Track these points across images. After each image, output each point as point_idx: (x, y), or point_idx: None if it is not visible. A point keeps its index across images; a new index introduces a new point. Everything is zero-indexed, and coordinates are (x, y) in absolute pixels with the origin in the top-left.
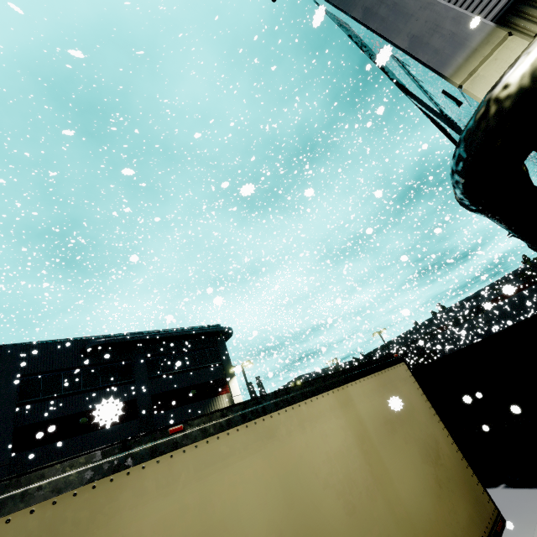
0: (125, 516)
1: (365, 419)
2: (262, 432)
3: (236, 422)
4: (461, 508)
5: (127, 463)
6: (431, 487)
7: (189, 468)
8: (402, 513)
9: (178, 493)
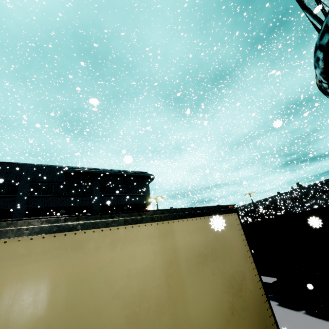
0: None
1: (180, 250)
2: (68, 243)
3: (44, 231)
4: None
5: None
6: (223, 313)
7: None
8: None
9: None
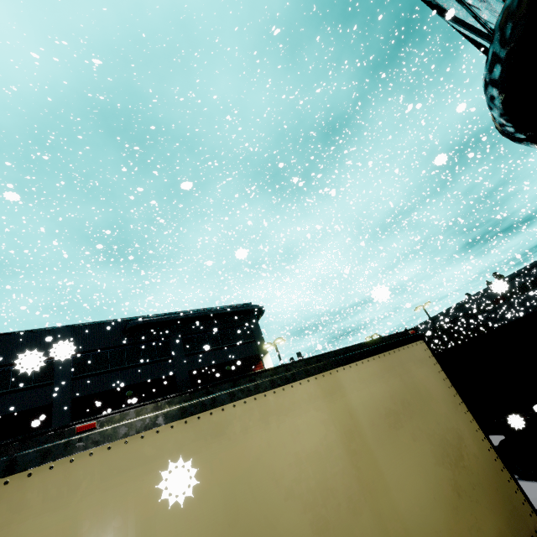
0: None
1: (358, 411)
2: (206, 429)
3: (170, 417)
4: (489, 523)
5: (7, 470)
6: (446, 497)
7: (94, 475)
8: (398, 531)
9: (72, 507)
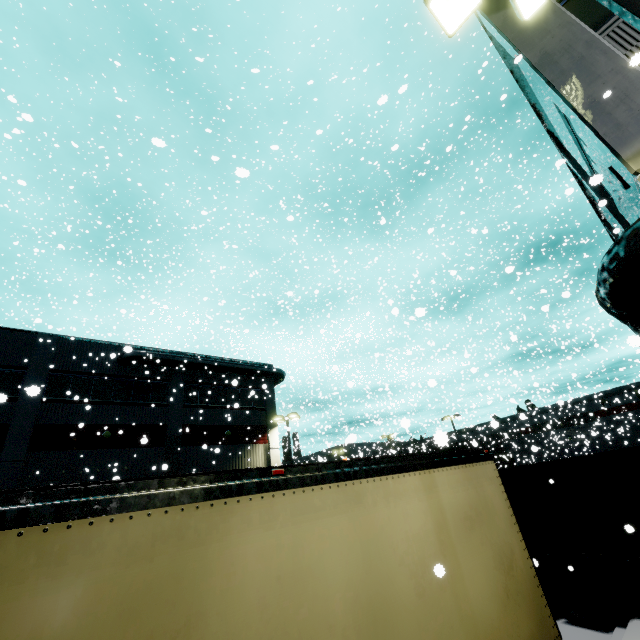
0: (234, 538)
1: (446, 510)
2: (351, 495)
3: (329, 479)
4: (525, 624)
5: (239, 492)
6: (499, 595)
7: (286, 511)
8: (467, 611)
9: (276, 531)
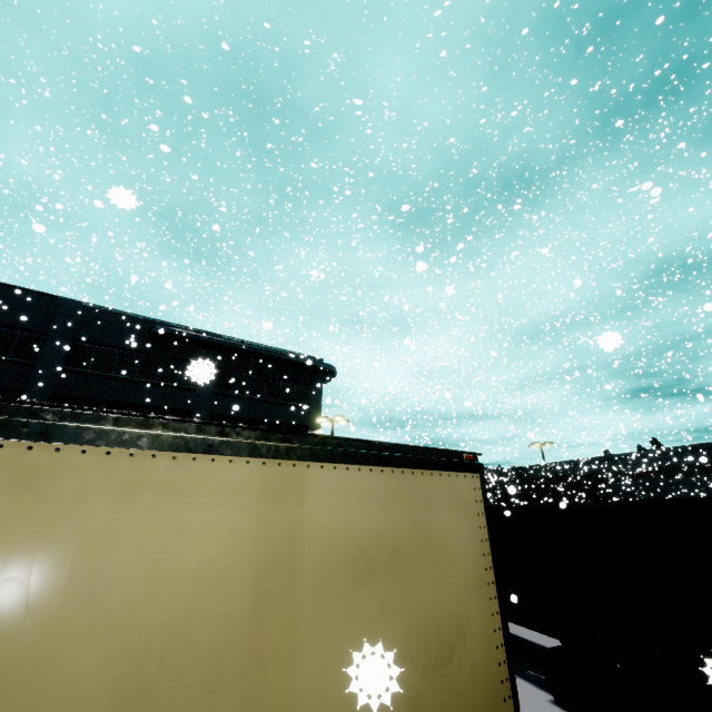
0: None
1: (309, 536)
2: (4, 468)
3: None
4: None
5: None
6: (389, 711)
7: None
8: None
9: None
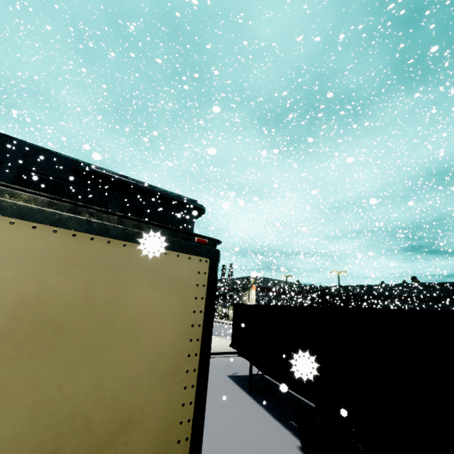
0: None
1: None
2: None
3: None
4: None
5: None
6: None
7: None
8: None
9: None
